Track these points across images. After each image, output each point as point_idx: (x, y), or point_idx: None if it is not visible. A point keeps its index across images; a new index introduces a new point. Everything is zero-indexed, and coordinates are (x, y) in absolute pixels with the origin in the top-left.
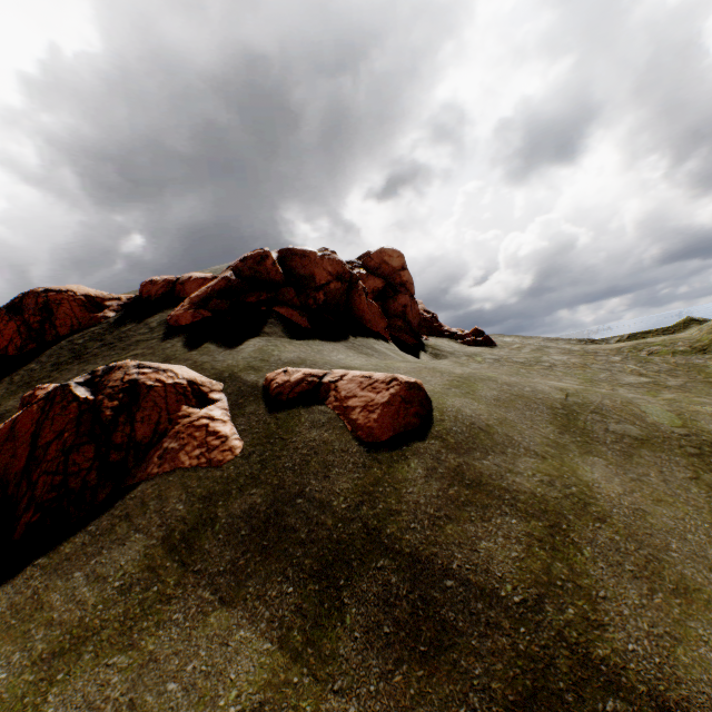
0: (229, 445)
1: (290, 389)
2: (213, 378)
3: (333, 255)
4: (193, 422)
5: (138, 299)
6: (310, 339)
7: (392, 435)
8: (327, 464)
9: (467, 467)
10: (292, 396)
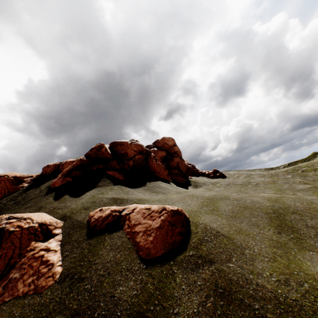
0: (53, 271)
1: (102, 222)
2: (59, 218)
3: (136, 142)
4: (34, 254)
5: (41, 175)
6: (123, 186)
7: (163, 252)
8: (115, 285)
9: (220, 278)
10: (102, 227)
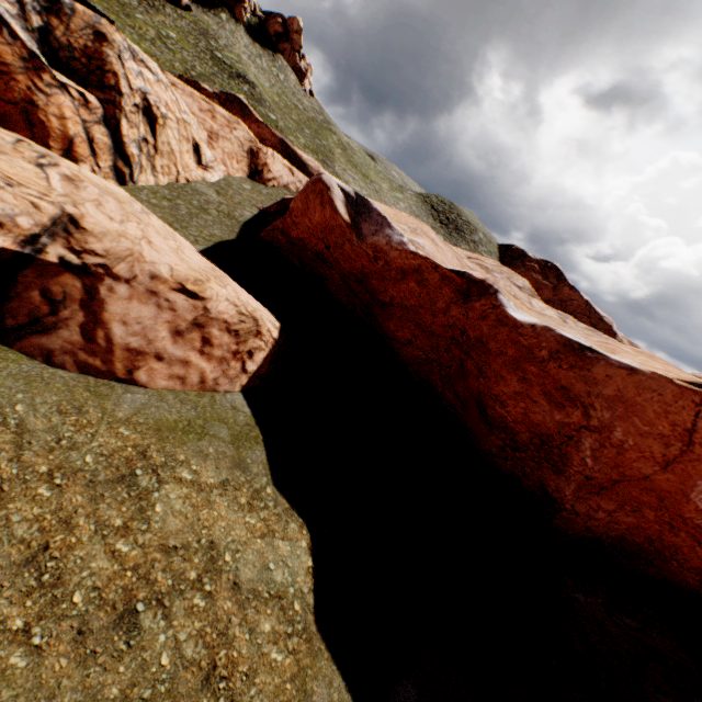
0: None
1: None
2: None
3: None
4: None
5: None
6: None
7: None
8: None
9: None
10: None
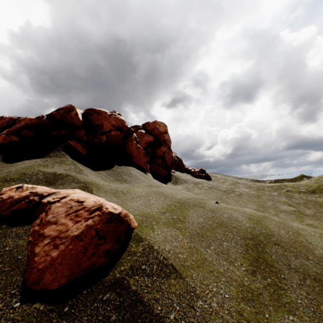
0: None
1: (9, 206)
2: None
3: (118, 115)
4: None
5: None
6: (81, 163)
7: (64, 283)
8: None
9: None
10: (5, 213)
